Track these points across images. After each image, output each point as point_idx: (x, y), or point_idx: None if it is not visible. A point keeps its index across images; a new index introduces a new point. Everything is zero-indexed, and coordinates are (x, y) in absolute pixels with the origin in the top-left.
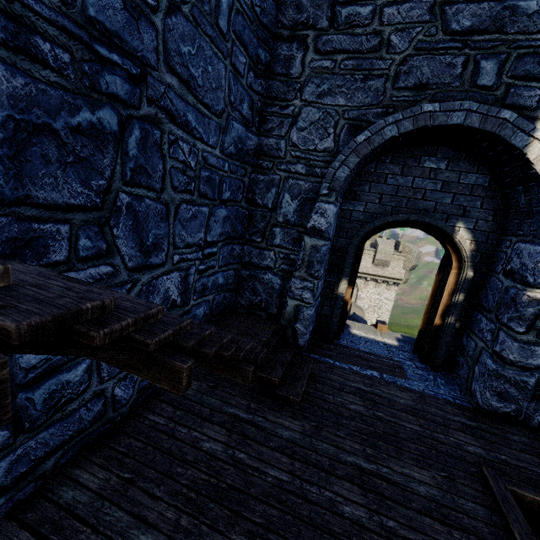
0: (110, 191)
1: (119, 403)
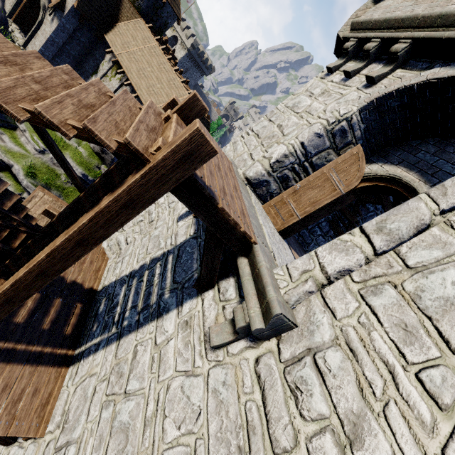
0: (357, 217)
1: (308, 246)
